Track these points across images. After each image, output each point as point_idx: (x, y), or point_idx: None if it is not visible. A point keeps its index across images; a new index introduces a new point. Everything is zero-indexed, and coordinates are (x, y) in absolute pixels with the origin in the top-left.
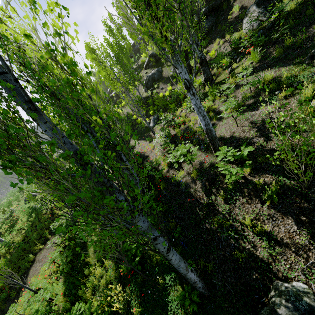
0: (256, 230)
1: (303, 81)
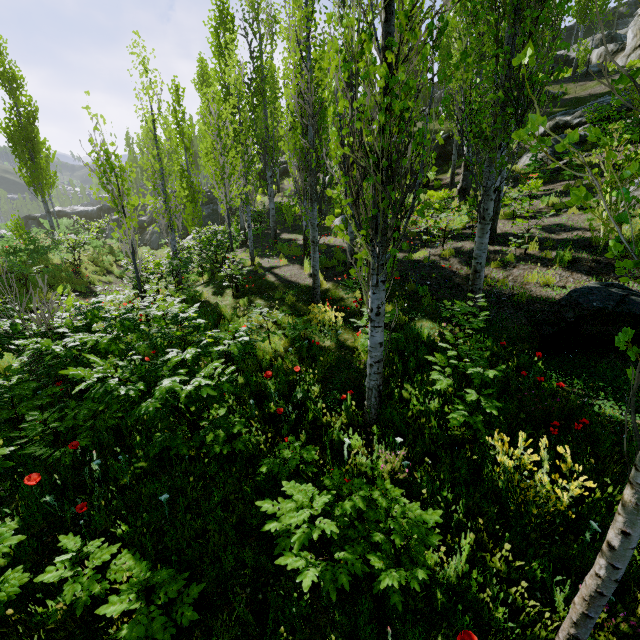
0: (543, 279)
1: (594, 207)
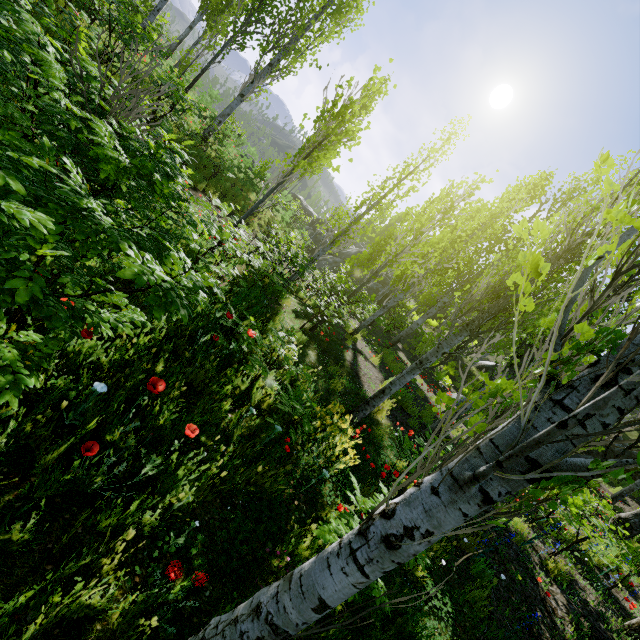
0: None
1: None
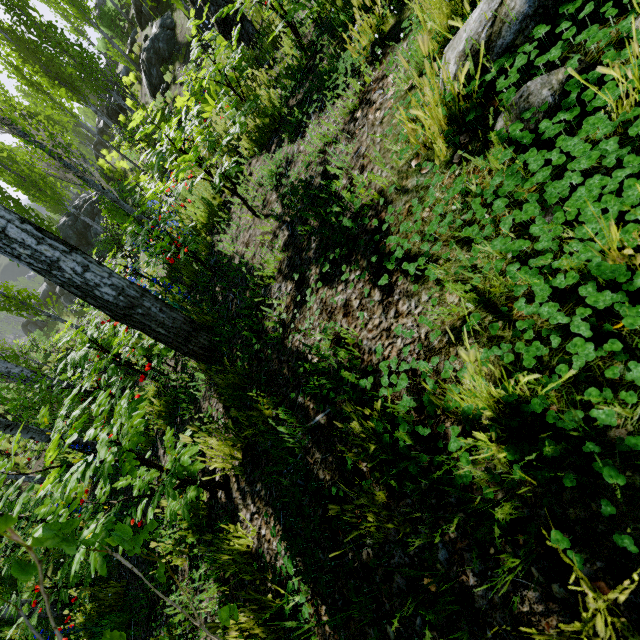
0: None
1: None
